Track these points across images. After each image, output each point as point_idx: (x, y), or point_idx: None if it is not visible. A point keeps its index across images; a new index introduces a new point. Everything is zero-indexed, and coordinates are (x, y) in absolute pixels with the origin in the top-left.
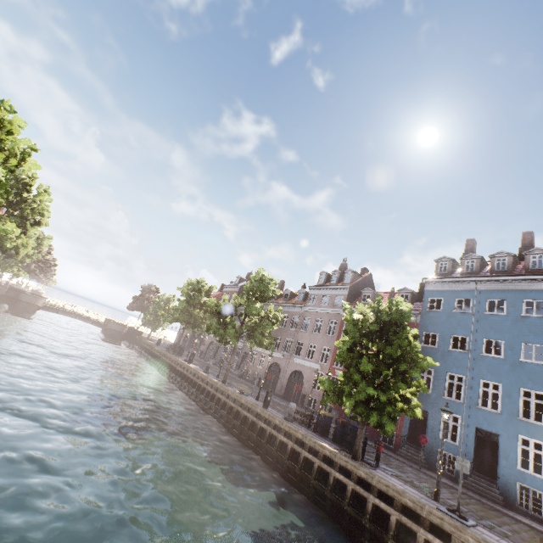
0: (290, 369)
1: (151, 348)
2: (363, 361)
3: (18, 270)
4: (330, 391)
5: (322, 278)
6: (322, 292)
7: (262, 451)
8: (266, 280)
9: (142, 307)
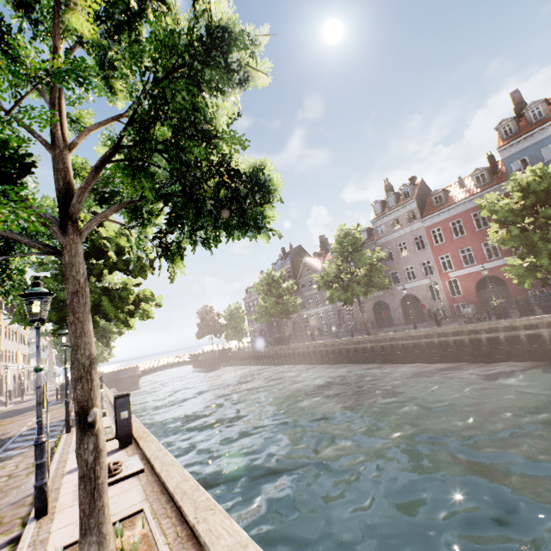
0: (398, 298)
1: (255, 353)
2: (550, 230)
3: (107, 354)
4: (524, 273)
5: (378, 208)
6: (388, 219)
7: (468, 357)
8: (351, 232)
9: (210, 329)
